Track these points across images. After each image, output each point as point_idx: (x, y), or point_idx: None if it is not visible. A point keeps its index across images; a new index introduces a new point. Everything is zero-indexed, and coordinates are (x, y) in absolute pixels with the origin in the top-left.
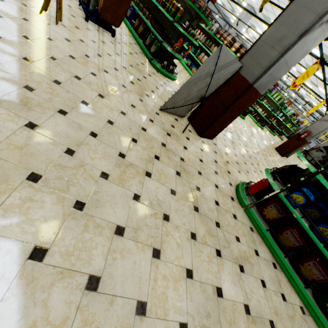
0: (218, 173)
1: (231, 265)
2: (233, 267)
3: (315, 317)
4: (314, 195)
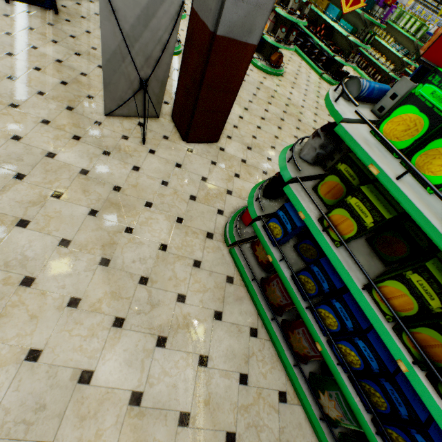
0: (198, 198)
1: (139, 338)
2: (141, 341)
3: (305, 407)
4: (290, 221)
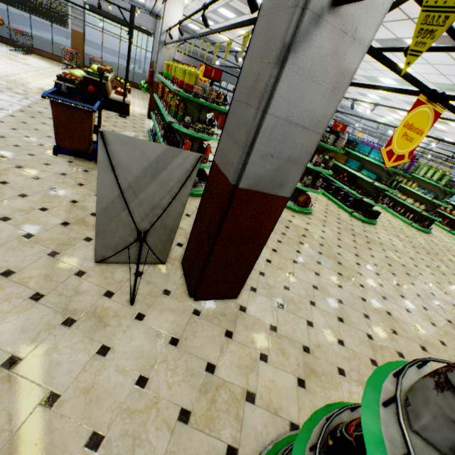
0: (195, 415)
1: None
2: None
3: None
4: None
